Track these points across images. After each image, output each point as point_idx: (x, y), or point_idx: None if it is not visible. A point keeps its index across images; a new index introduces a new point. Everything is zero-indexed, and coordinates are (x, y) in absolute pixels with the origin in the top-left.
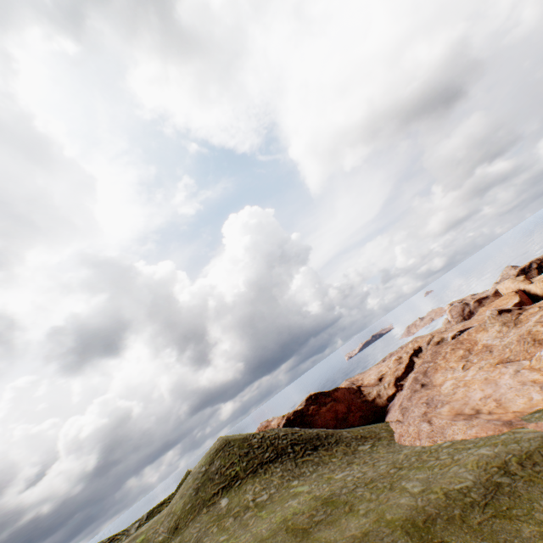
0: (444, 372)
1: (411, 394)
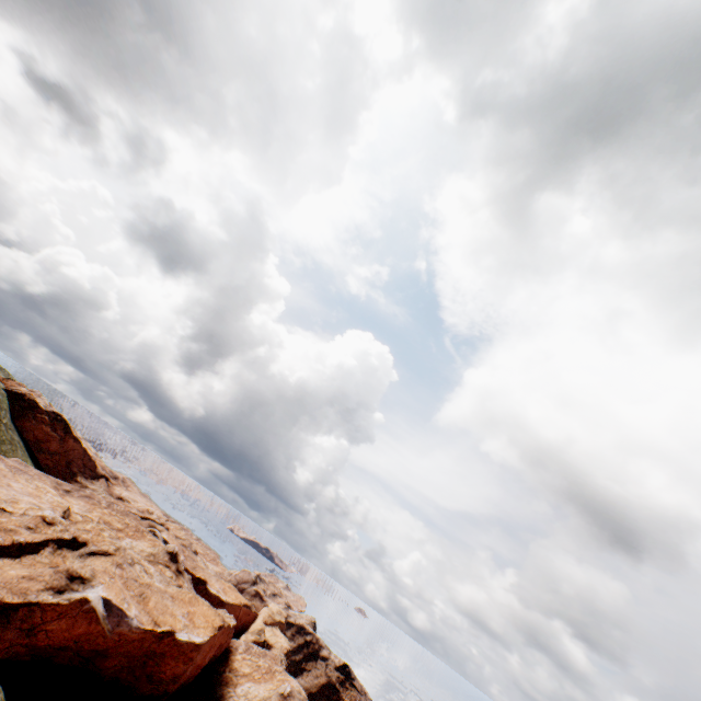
0: (87, 507)
1: (54, 480)
